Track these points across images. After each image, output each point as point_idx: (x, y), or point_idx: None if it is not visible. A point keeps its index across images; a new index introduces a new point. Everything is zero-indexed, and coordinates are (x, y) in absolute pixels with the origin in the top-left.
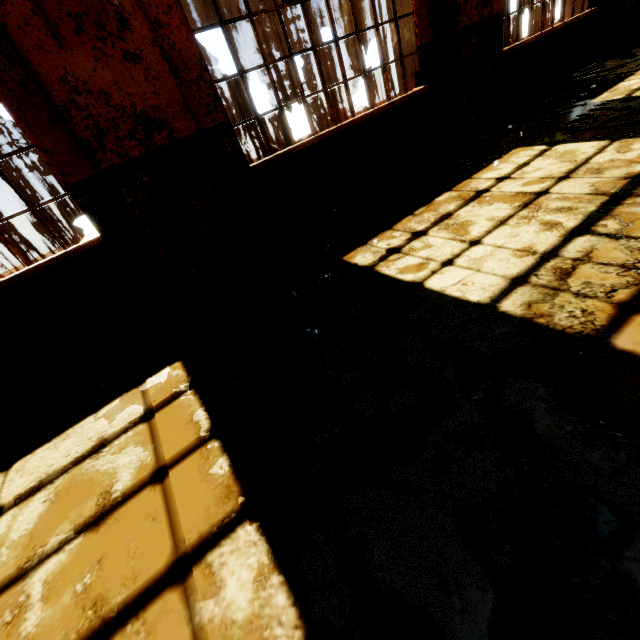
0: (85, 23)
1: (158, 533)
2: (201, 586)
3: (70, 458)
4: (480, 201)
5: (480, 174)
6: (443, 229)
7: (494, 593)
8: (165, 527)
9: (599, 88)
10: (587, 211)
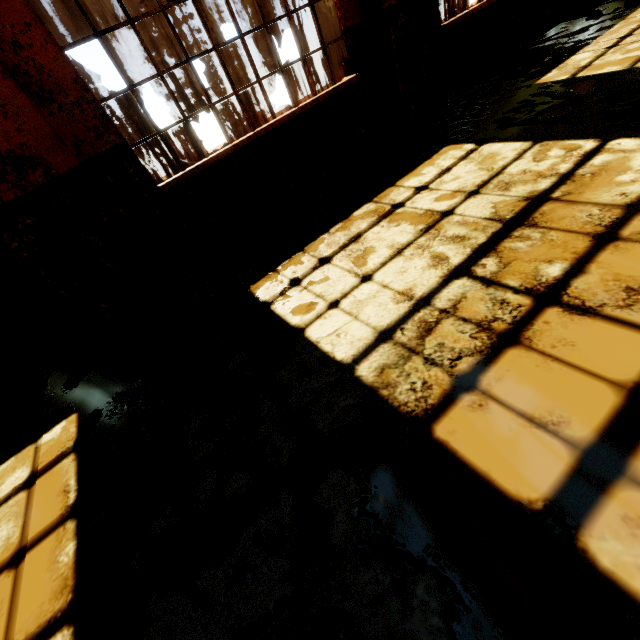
0: None
1: None
2: None
3: None
4: (391, 219)
5: (404, 180)
6: (346, 256)
7: None
8: (3, 623)
9: (551, 62)
10: (476, 243)
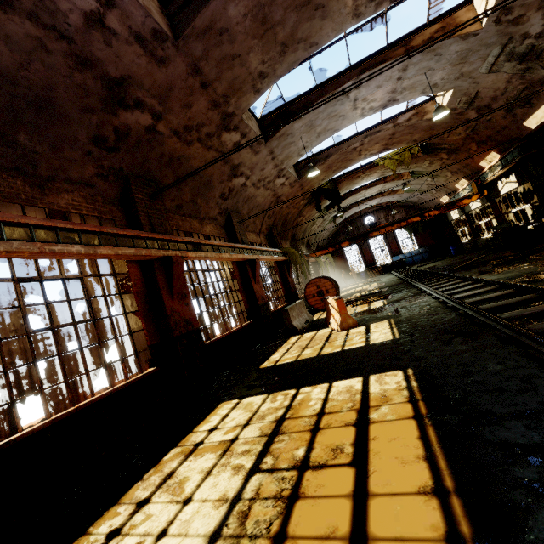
0: None
1: None
2: None
3: None
4: (196, 454)
5: (199, 427)
6: (165, 491)
7: None
8: None
9: (263, 359)
10: (257, 451)
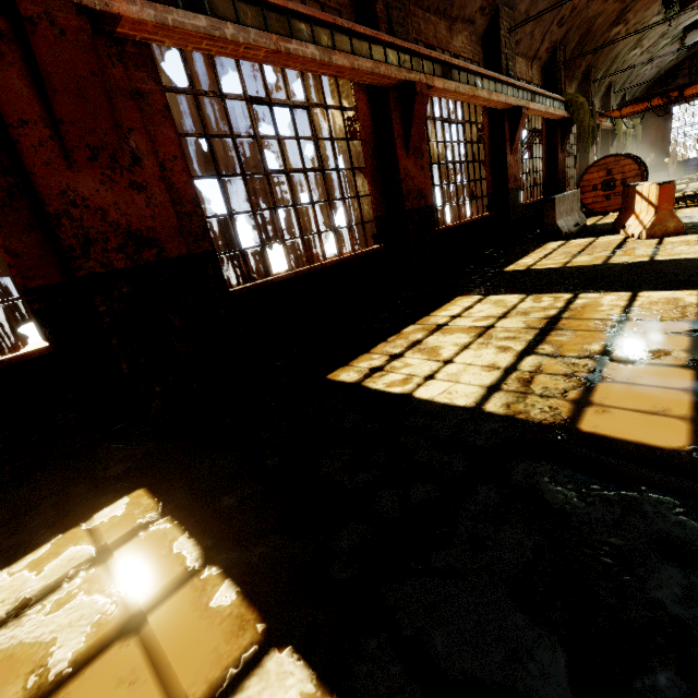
0: (100, 154)
1: None
2: None
3: None
4: (442, 332)
5: (436, 313)
6: (417, 352)
7: (562, 648)
8: (153, 688)
9: (506, 262)
10: (527, 339)
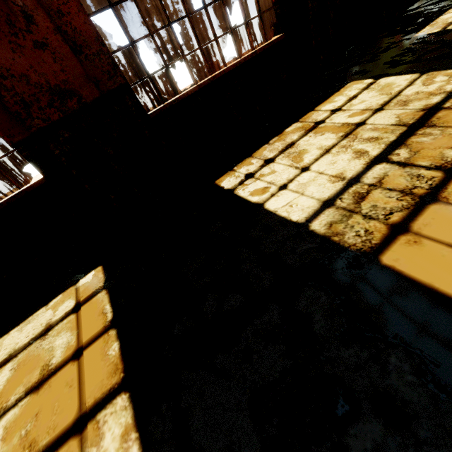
0: None
1: (71, 397)
2: (91, 437)
3: (28, 338)
4: (316, 131)
5: (321, 106)
6: (286, 157)
7: None
8: (76, 393)
9: (424, 22)
10: (388, 141)
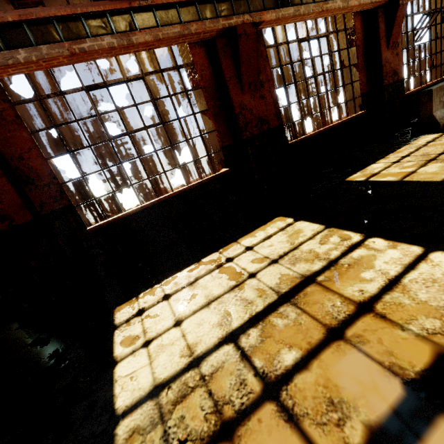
0: None
1: None
2: None
3: None
4: (219, 271)
5: (243, 239)
6: (179, 297)
7: None
8: None
9: (359, 166)
10: (255, 310)
